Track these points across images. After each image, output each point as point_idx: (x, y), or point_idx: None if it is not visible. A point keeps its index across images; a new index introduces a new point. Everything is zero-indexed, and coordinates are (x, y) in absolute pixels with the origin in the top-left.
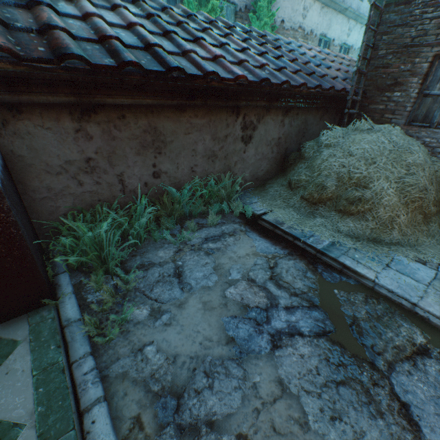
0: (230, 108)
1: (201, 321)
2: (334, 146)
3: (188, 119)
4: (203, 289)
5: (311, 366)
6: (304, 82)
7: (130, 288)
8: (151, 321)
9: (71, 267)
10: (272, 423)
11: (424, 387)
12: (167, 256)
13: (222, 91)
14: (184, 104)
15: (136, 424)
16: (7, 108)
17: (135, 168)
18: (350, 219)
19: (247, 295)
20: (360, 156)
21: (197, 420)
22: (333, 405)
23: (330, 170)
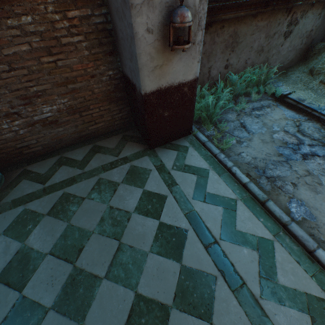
0: (285, 9)
1: (263, 147)
2: None
3: (255, 23)
4: (259, 134)
5: (323, 167)
6: None
7: (223, 131)
8: (238, 145)
9: None
10: (305, 182)
11: None
12: (233, 117)
13: None
14: (260, 12)
15: (248, 175)
16: None
17: (218, 62)
18: None
19: (285, 138)
20: None
21: (273, 176)
22: None
23: None
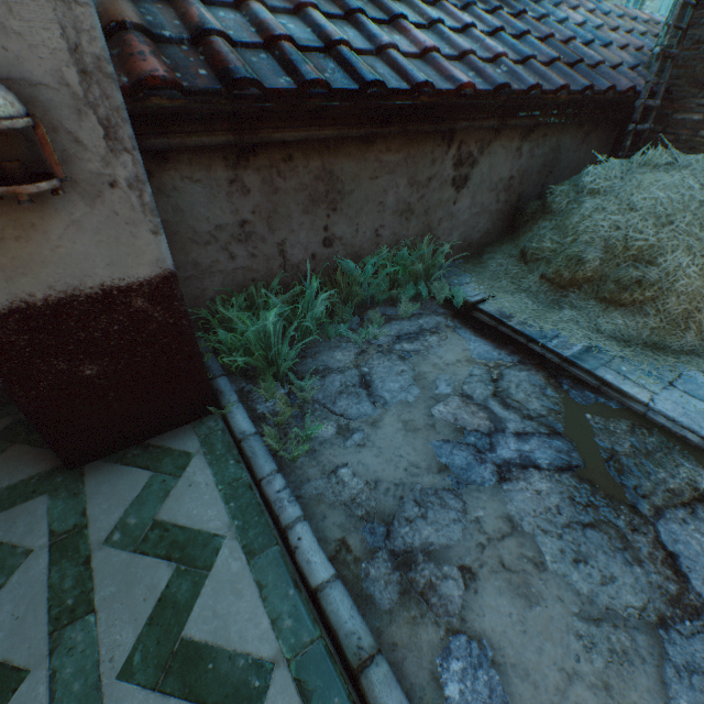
0: (440, 134)
1: (403, 444)
2: (604, 194)
3: (376, 156)
4: (402, 405)
5: (549, 504)
6: (564, 84)
7: (307, 399)
8: (340, 440)
9: (225, 370)
10: (500, 560)
11: (702, 538)
12: (347, 359)
13: (431, 107)
14: (375, 133)
15: (342, 546)
16: (152, 155)
17: (301, 233)
18: (618, 313)
19: (461, 415)
20: (648, 211)
21: (412, 548)
22: (577, 547)
23: (593, 234)
